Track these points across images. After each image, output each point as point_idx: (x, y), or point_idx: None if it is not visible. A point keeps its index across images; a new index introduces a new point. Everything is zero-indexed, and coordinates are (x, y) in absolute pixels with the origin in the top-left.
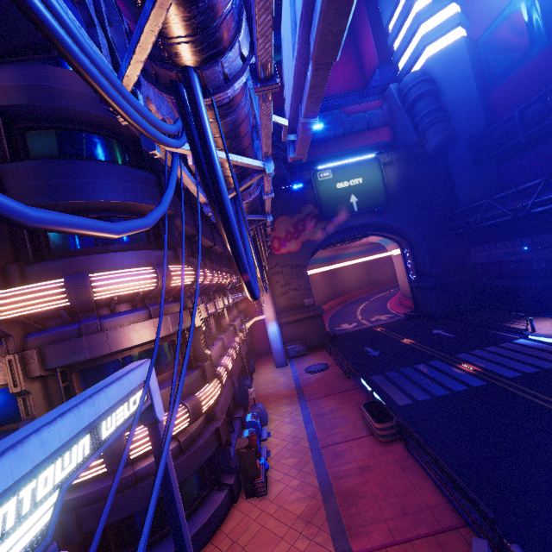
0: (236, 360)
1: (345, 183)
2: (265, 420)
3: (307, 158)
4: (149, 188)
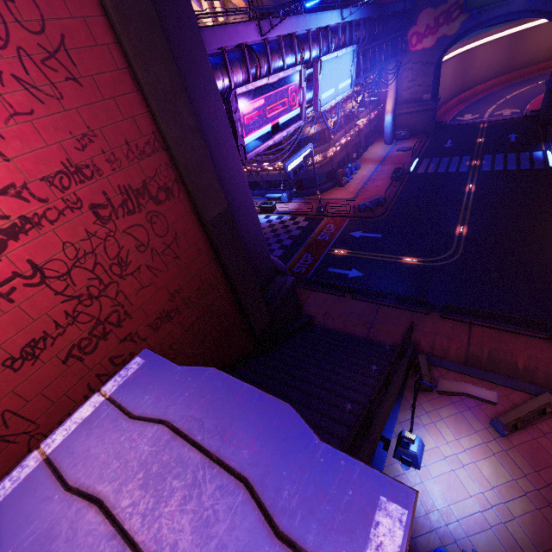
0: (355, 138)
1: None
2: (357, 168)
3: None
4: None
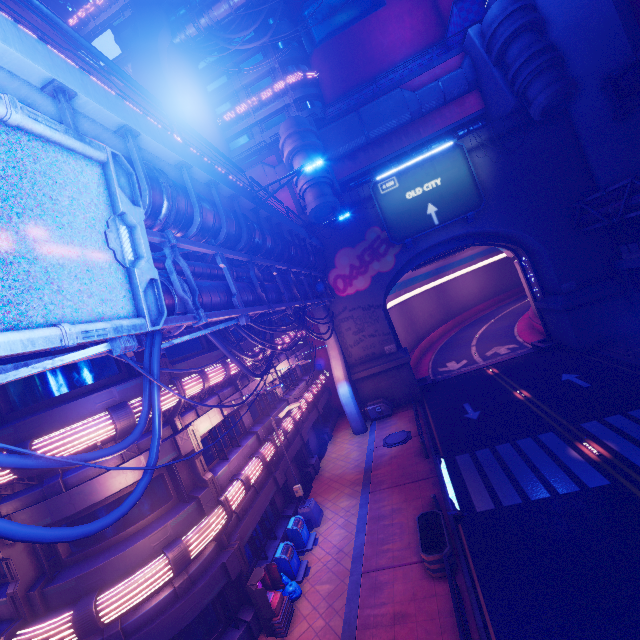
0: (292, 440)
1: (417, 190)
2: (315, 521)
3: (367, 165)
4: None
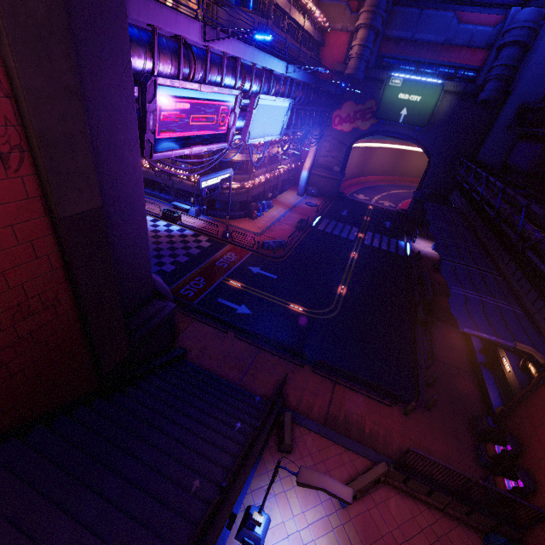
0: (274, 180)
1: (406, 96)
2: (270, 207)
3: (400, 54)
4: None
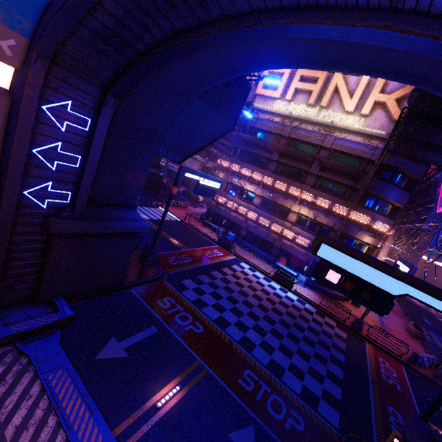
0: None
1: None
2: None
3: None
4: (405, 200)
